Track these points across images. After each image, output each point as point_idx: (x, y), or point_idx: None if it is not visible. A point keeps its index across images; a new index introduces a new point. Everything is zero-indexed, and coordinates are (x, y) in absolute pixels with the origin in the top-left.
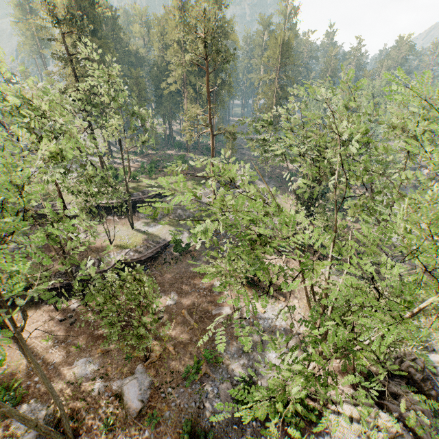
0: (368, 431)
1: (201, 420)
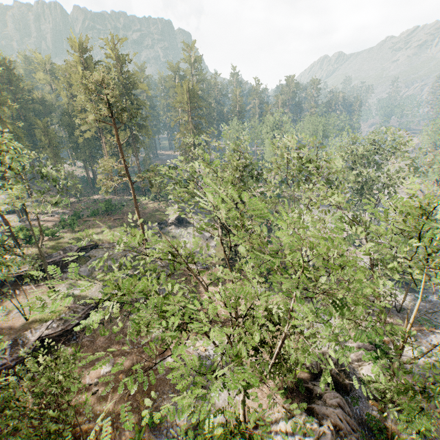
0: None
1: None
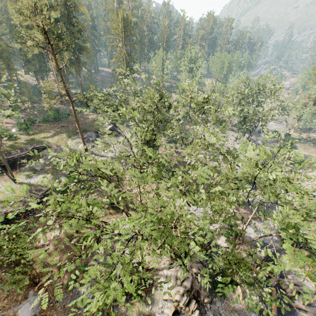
0: (173, 281)
1: (79, 310)
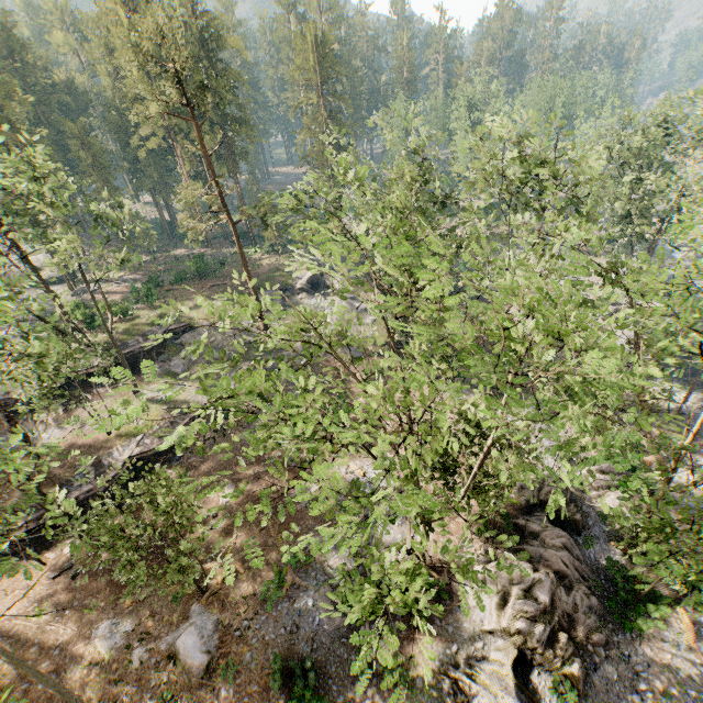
0: (503, 590)
1: (296, 647)
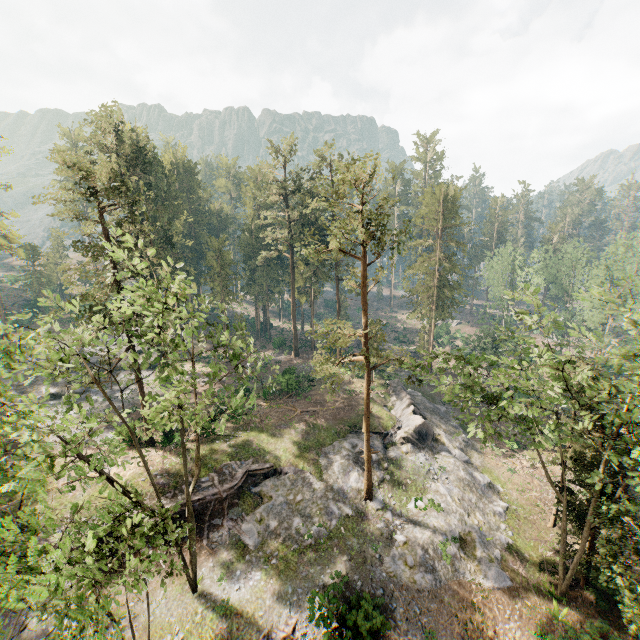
0: None
1: None
